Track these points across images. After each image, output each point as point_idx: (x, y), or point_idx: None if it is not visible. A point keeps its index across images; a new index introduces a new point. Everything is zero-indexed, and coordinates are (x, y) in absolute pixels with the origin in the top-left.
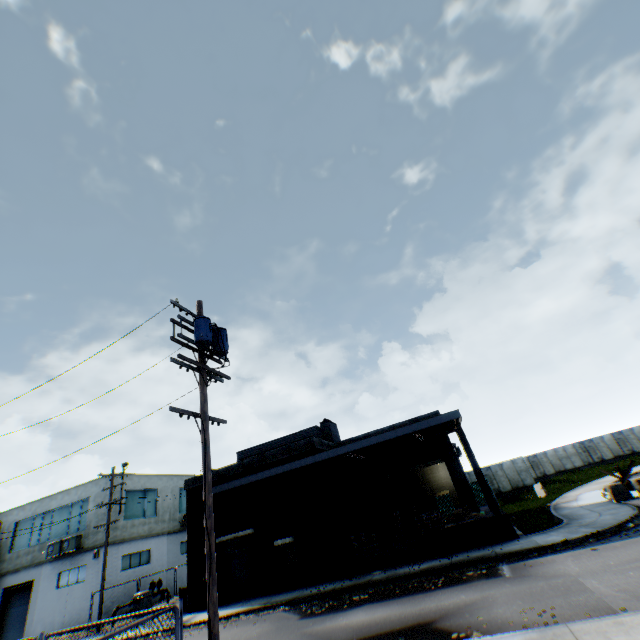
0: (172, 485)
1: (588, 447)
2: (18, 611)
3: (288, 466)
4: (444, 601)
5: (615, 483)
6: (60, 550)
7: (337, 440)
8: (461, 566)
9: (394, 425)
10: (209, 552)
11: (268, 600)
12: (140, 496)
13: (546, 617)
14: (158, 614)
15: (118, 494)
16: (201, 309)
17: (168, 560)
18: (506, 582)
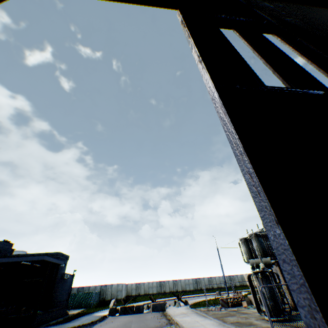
0: None
1: (162, 284)
2: None
3: None
4: None
5: (113, 306)
6: None
7: (6, 253)
8: None
9: (35, 253)
10: None
11: None
12: None
13: None
14: None
15: None
16: None
17: None
18: None
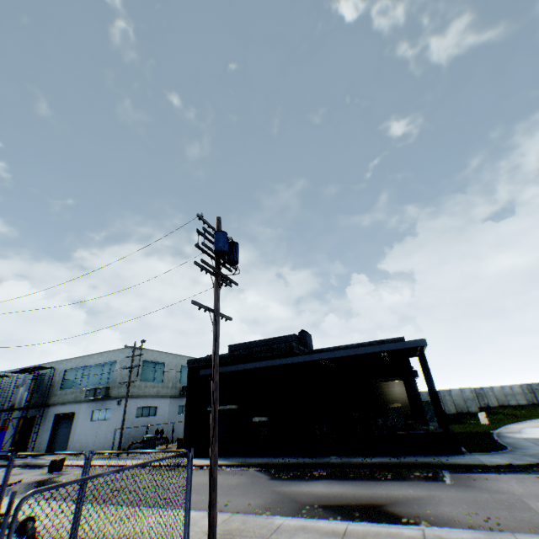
0: (176, 362)
1: (535, 389)
2: (64, 431)
3: (270, 362)
4: (394, 491)
5: None
6: (94, 395)
7: (310, 348)
8: (409, 467)
9: (362, 343)
10: (214, 417)
11: (244, 460)
12: (152, 366)
13: (491, 524)
14: (176, 455)
15: (137, 362)
16: (219, 224)
17: (169, 416)
18: (451, 487)
